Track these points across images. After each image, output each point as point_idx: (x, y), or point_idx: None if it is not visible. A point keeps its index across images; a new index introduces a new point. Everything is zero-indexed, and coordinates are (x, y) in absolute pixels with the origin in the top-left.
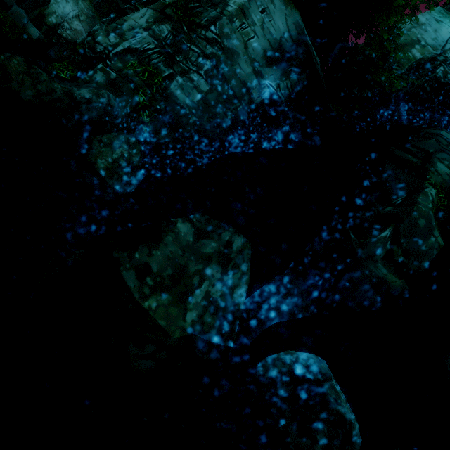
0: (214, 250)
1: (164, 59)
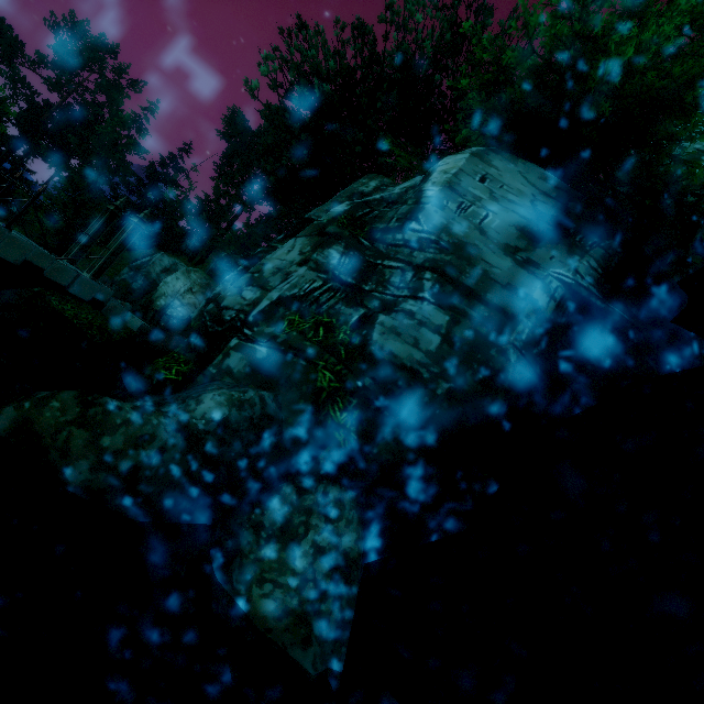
0: None
1: (344, 295)
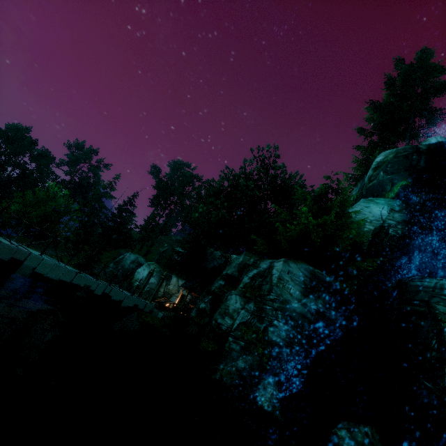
0: (362, 442)
1: (257, 320)
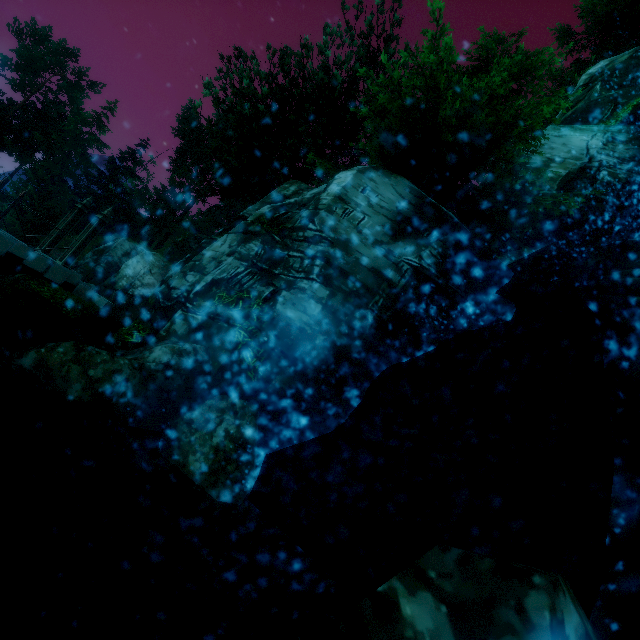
0: None
1: (260, 278)
